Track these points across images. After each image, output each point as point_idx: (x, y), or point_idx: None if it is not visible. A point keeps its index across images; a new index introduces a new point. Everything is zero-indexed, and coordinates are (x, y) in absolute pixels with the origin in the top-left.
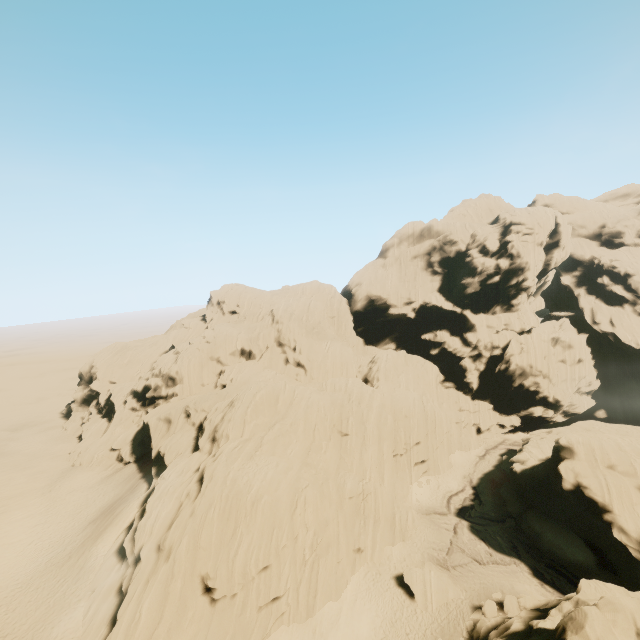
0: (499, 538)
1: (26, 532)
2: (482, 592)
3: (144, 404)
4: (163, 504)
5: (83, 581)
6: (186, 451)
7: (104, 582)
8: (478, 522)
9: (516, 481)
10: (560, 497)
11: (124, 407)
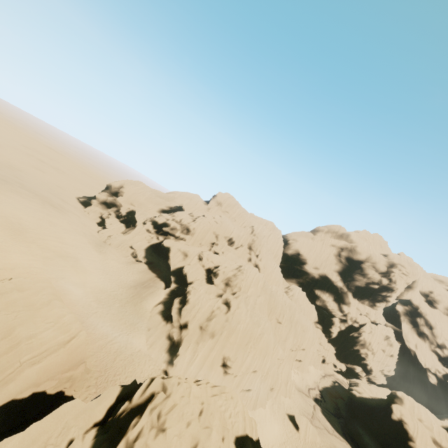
0: (336, 425)
1: (96, 270)
2: (332, 447)
3: (158, 232)
4: (202, 304)
5: (142, 320)
6: (203, 280)
7: (157, 327)
8: (325, 410)
9: (352, 400)
10: (377, 421)
11: (143, 226)
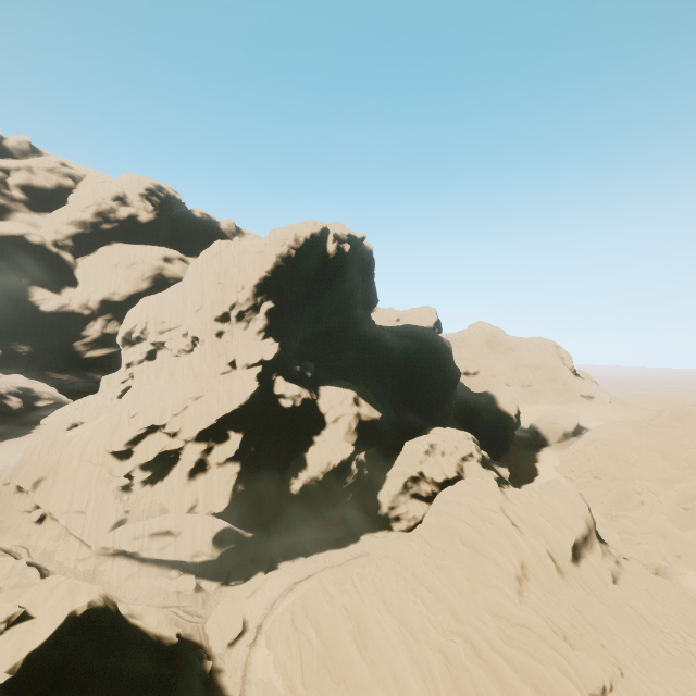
0: None
1: None
2: None
3: None
4: None
5: None
6: None
7: None
8: None
9: None
10: None
11: None
